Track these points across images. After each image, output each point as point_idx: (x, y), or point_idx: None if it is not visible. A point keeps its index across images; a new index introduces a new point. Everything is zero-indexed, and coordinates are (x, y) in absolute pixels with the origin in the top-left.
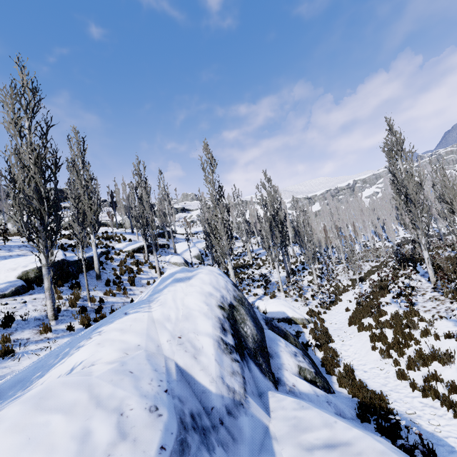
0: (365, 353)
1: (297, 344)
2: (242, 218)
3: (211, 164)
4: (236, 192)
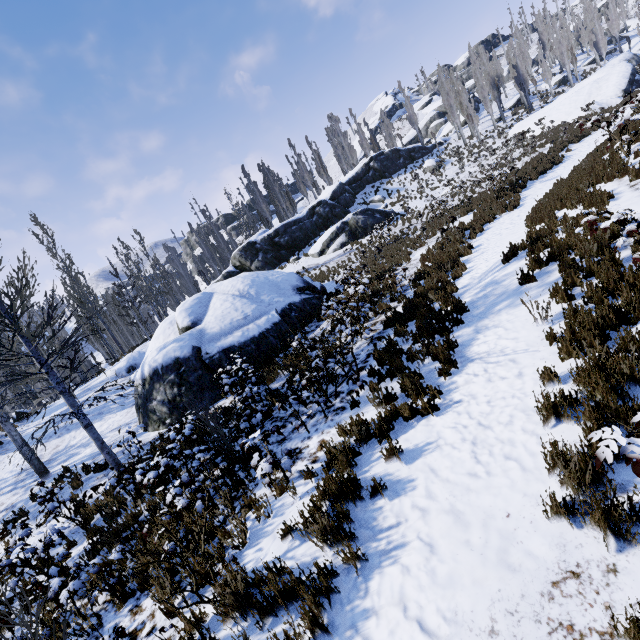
0: None
1: None
2: None
3: None
4: None
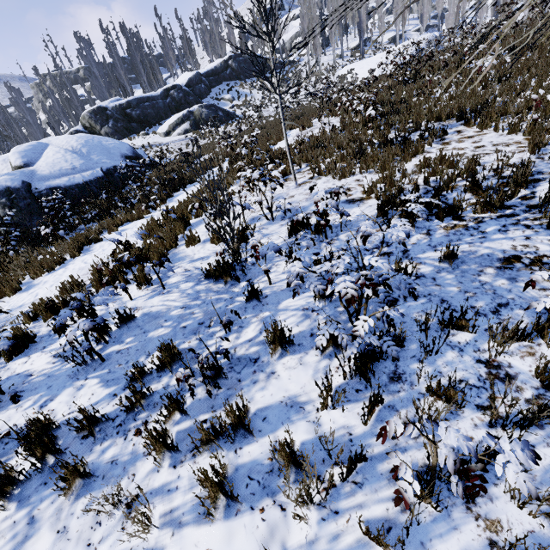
0: None
1: None
2: None
3: None
4: None
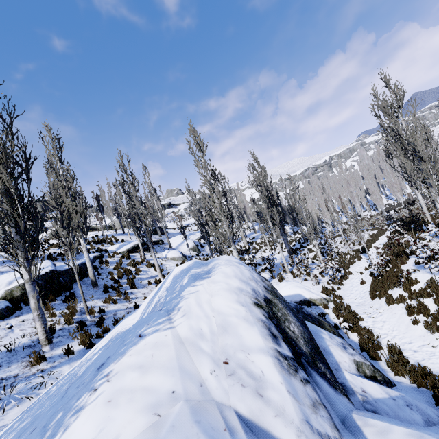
0: (406, 329)
1: (334, 331)
2: (232, 204)
3: (199, 148)
4: (223, 179)
